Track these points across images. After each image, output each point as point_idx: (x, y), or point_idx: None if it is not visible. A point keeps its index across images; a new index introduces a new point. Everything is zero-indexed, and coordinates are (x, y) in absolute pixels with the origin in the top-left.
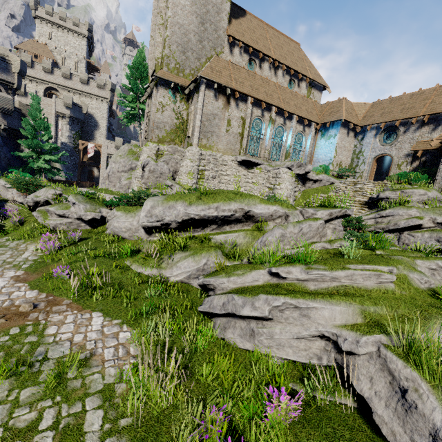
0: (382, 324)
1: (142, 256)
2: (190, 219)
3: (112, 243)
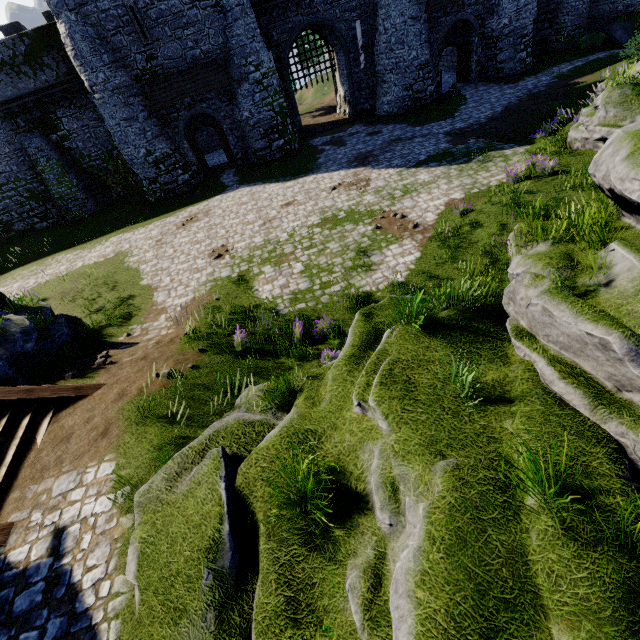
0: (314, 378)
1: (522, 226)
2: (612, 190)
3: (572, 191)
